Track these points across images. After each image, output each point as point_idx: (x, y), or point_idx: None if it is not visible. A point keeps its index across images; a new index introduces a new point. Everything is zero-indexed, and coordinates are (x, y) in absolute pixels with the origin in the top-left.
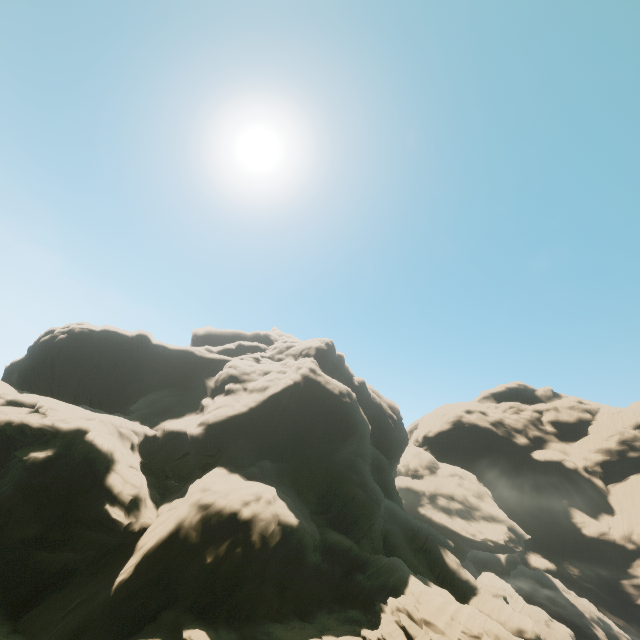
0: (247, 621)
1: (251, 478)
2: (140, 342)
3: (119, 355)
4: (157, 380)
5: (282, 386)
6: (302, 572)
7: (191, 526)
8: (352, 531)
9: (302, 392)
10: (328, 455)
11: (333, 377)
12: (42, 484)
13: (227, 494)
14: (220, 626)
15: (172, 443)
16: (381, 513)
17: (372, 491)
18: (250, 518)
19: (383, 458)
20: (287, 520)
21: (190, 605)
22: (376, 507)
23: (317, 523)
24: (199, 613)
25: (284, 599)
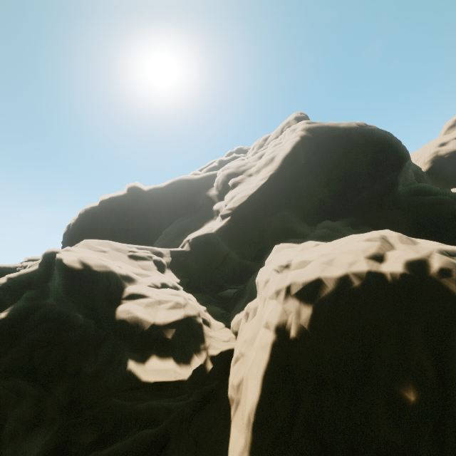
0: None
1: (329, 240)
2: (134, 195)
3: (124, 214)
4: (167, 220)
5: (290, 145)
6: None
7: (307, 336)
8: None
9: (315, 142)
10: (389, 190)
11: None
12: (12, 367)
13: (328, 262)
14: None
15: (204, 251)
16: None
17: None
18: (416, 278)
19: None
20: None
21: None
22: None
23: None
24: None
25: None
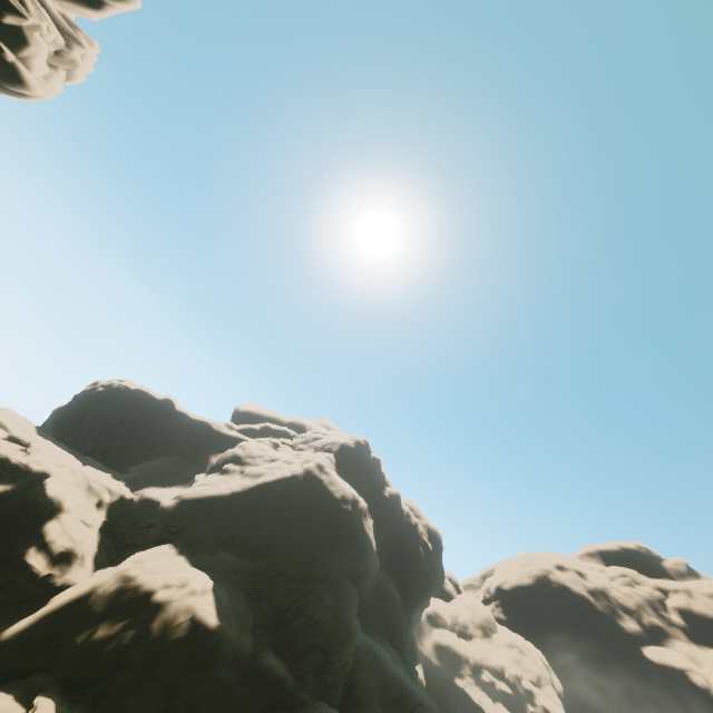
0: (111, 712)
1: (199, 565)
2: (165, 406)
3: (143, 416)
4: (170, 447)
5: (276, 476)
6: (204, 684)
7: (104, 594)
8: (298, 661)
9: (298, 487)
10: (306, 565)
11: (352, 480)
12: None
13: (155, 572)
14: (79, 707)
15: (143, 510)
16: (352, 654)
17: (346, 622)
18: (162, 602)
19: (394, 591)
20: (204, 618)
21: (63, 675)
22: (344, 643)
23: (259, 639)
24: (69, 687)
25: (171, 708)
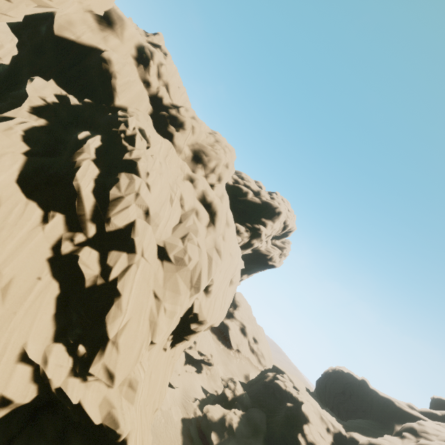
0: None
1: None
2: (363, 384)
3: (352, 389)
4: (372, 414)
5: None
6: None
7: None
8: None
9: None
10: None
11: None
12: (287, 415)
13: None
14: None
15: (351, 443)
16: None
17: None
18: None
19: None
20: None
21: None
22: None
23: None
24: None
25: None
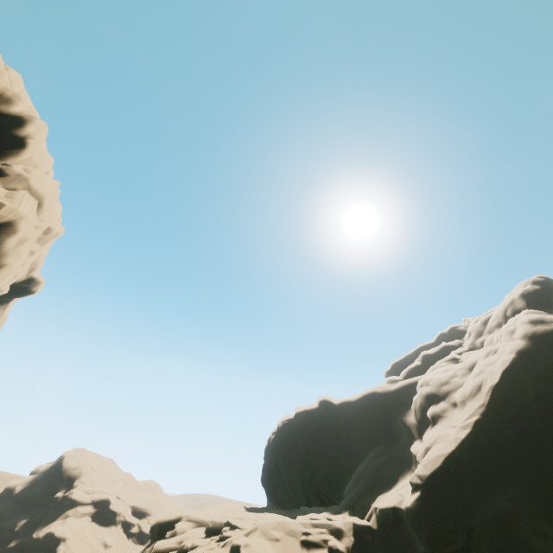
0: None
1: None
2: (325, 409)
3: (317, 433)
4: (363, 444)
5: (500, 370)
6: None
7: None
8: None
9: (547, 361)
10: None
11: None
12: None
13: None
14: None
15: (393, 538)
16: None
17: None
18: None
19: None
20: None
21: None
22: None
23: None
24: None
25: None
